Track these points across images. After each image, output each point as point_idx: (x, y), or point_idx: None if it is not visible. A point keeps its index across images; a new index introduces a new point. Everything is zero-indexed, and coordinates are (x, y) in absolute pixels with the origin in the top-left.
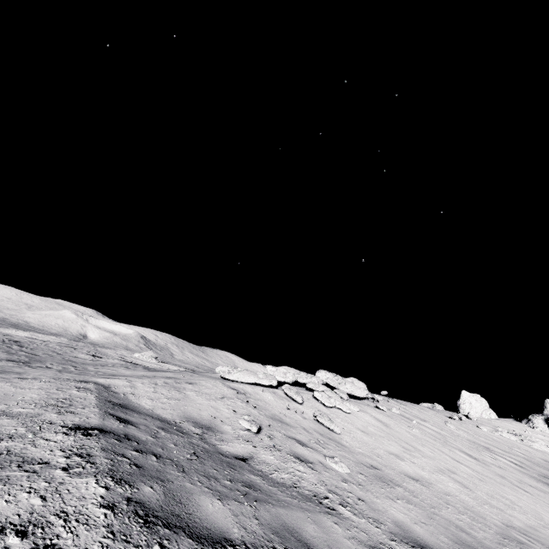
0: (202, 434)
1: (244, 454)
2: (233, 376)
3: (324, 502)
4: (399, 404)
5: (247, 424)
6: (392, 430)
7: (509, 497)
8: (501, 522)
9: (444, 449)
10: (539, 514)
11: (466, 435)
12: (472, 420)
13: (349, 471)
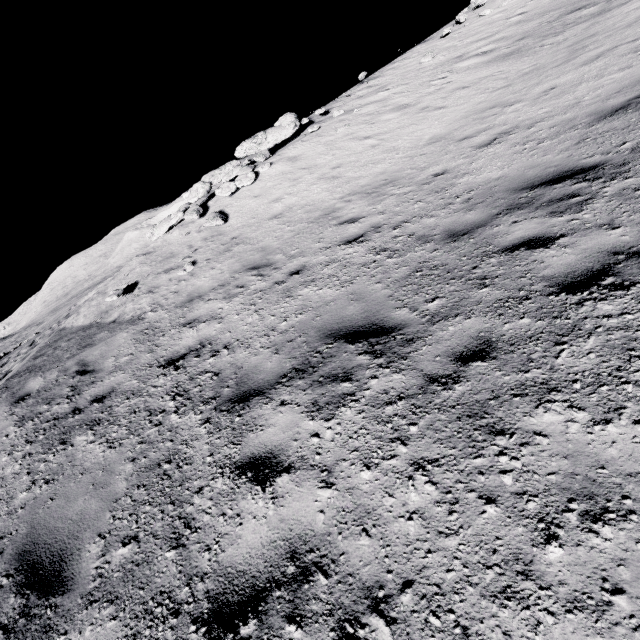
0: (101, 320)
1: (116, 317)
2: (155, 236)
3: (141, 317)
4: (368, 84)
5: (109, 299)
6: (299, 161)
7: (395, 145)
8: (339, 198)
9: (365, 128)
10: (421, 139)
11: (442, 57)
12: (485, 5)
13: (193, 268)
